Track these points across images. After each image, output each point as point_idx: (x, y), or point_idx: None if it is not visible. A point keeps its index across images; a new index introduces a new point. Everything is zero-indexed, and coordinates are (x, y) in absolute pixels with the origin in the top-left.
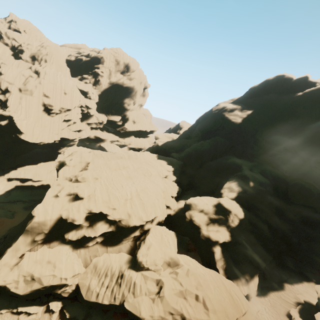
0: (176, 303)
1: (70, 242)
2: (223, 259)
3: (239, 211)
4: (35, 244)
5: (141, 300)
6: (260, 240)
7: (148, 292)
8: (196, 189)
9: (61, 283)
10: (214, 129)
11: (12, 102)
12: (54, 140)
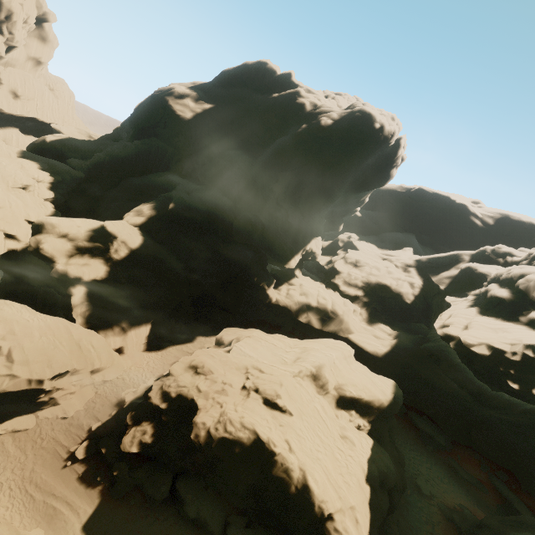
0: None
1: None
2: (87, 304)
3: (132, 237)
4: None
5: None
6: (165, 282)
7: None
8: (98, 218)
9: None
10: (151, 125)
11: None
12: None
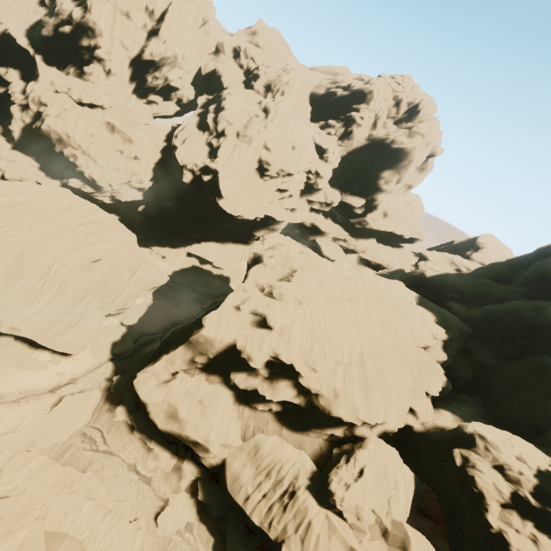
0: None
1: (234, 388)
2: None
3: None
4: (193, 366)
5: None
6: None
7: None
8: (489, 401)
9: (206, 444)
10: None
11: (224, 151)
12: (256, 216)
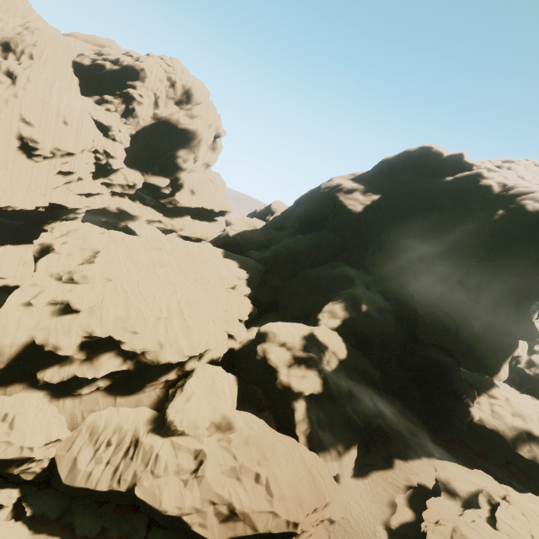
0: (223, 486)
1: (46, 387)
2: (308, 421)
3: (340, 347)
4: None
5: (165, 483)
6: (366, 394)
7: (179, 470)
8: (282, 311)
9: (21, 455)
10: (320, 218)
11: None
12: (36, 205)
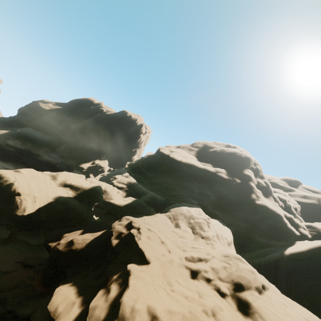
0: None
1: None
2: None
3: None
4: None
5: None
6: (0, 158)
7: None
8: None
9: None
10: (28, 111)
11: None
12: None
